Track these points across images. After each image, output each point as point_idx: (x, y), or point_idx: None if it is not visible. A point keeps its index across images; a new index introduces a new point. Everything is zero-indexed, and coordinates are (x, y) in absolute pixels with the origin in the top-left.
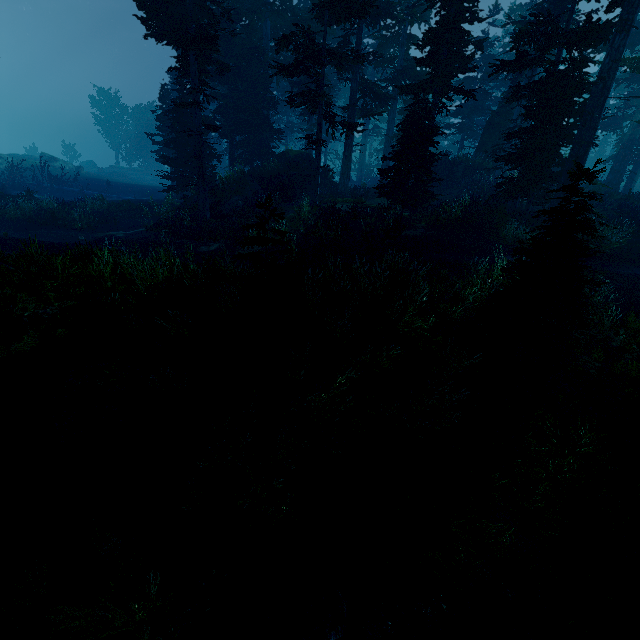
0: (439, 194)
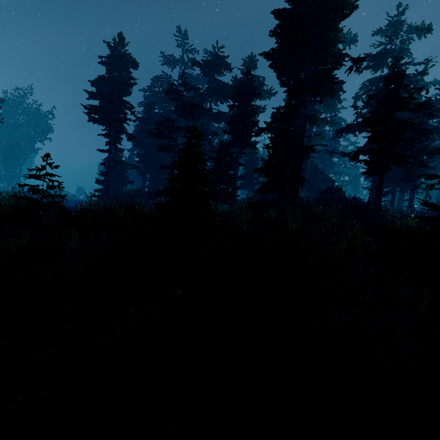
0: (235, 195)
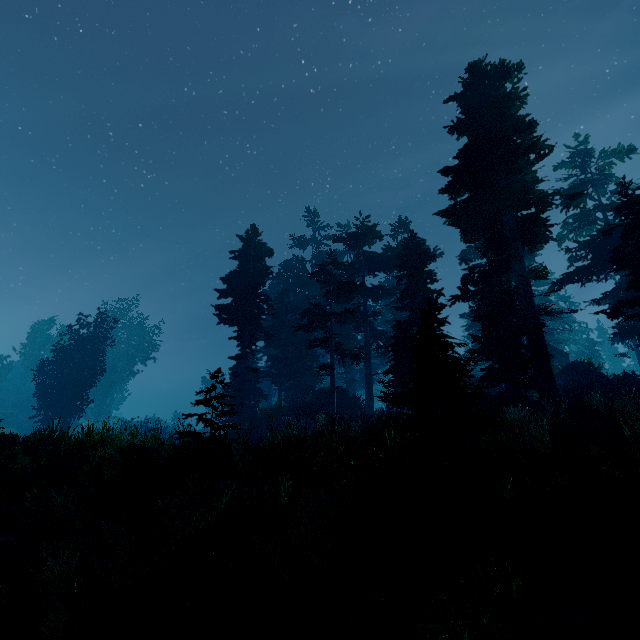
0: None
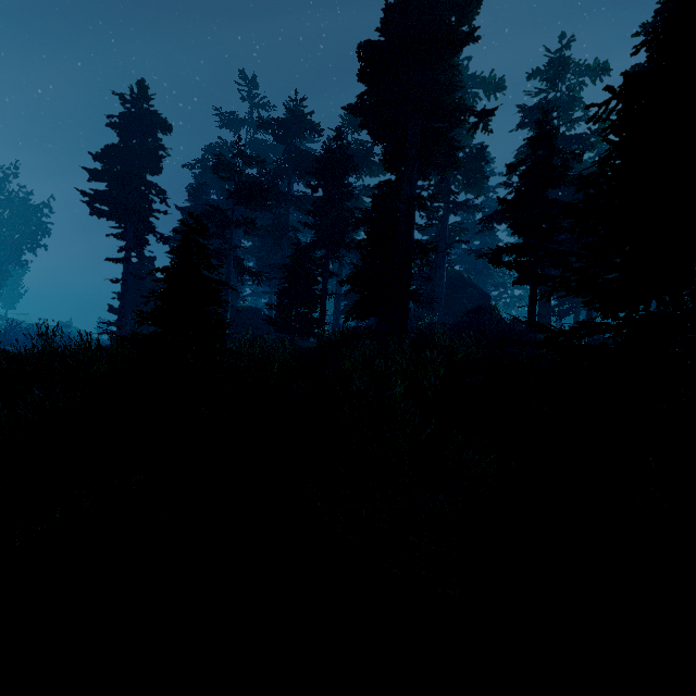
0: (321, 323)
